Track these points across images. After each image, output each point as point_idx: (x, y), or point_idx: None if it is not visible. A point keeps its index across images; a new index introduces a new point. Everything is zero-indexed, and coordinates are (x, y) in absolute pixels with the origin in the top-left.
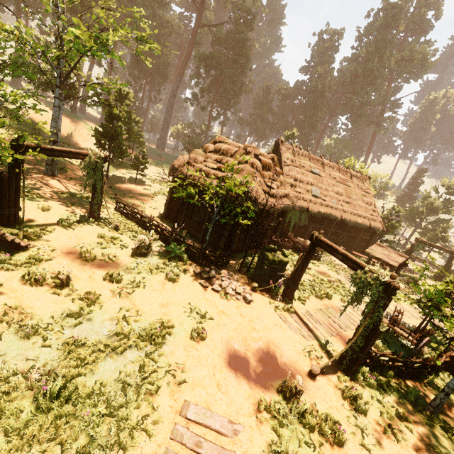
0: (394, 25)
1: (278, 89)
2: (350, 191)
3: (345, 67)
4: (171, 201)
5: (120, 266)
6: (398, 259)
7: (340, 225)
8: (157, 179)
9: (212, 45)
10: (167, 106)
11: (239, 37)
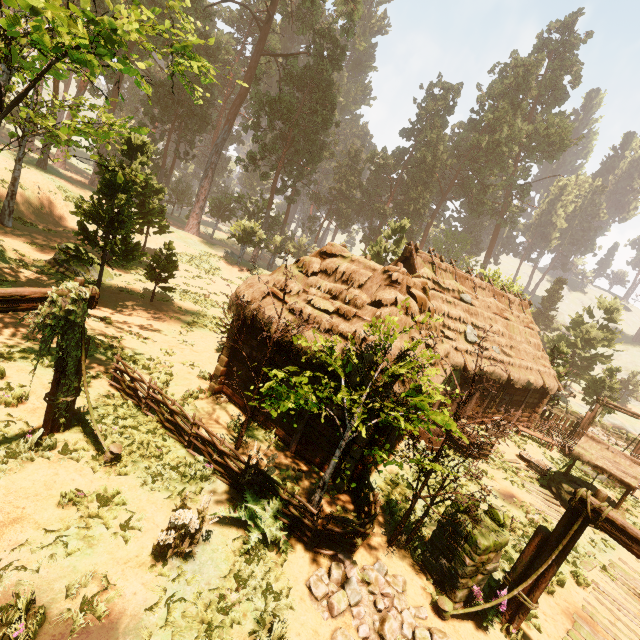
0: (526, 87)
1: (371, 157)
2: (511, 328)
3: (459, 135)
4: (229, 362)
5: (120, 635)
6: (635, 472)
7: (502, 385)
8: (189, 292)
9: (279, 83)
10: (206, 168)
11: (321, 77)
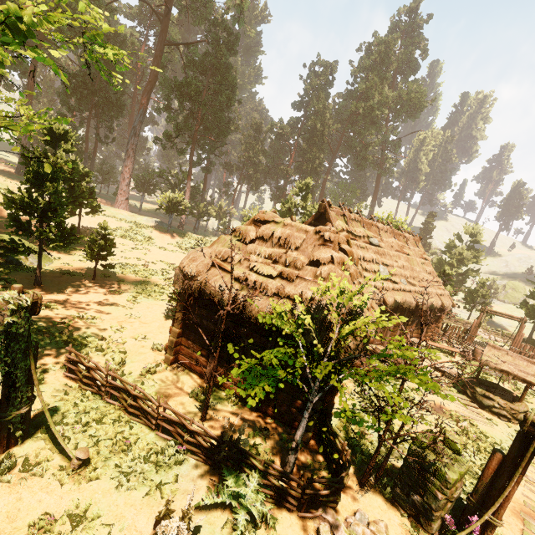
0: (388, 61)
1: (270, 127)
2: (411, 261)
3: (340, 104)
4: (181, 332)
5: None
6: (533, 371)
7: (411, 310)
8: (128, 264)
9: (184, 69)
10: (127, 149)
11: (221, 61)
